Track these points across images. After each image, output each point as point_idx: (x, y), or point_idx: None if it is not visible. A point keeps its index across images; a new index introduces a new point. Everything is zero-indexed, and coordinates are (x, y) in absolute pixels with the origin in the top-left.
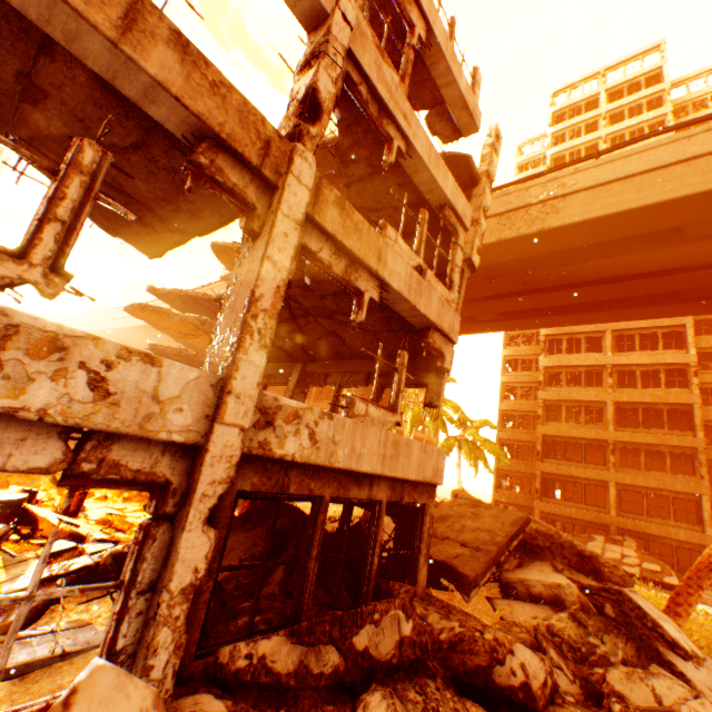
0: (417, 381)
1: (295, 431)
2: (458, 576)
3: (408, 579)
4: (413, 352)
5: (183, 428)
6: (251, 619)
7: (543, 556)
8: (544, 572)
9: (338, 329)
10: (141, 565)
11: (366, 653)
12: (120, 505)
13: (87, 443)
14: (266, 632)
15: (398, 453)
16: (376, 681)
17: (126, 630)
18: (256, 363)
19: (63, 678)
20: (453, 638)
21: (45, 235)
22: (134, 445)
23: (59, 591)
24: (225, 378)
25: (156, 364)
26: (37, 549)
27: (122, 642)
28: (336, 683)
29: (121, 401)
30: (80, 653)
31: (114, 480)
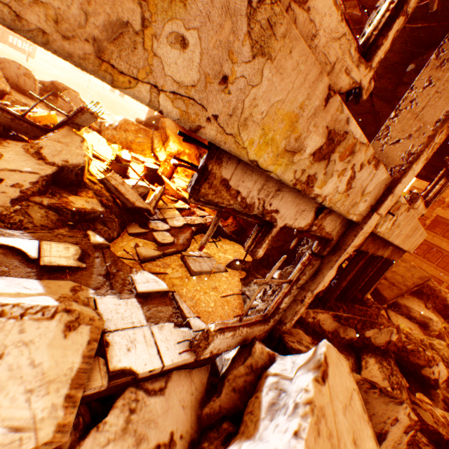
0: (424, 174)
1: (390, 218)
2: (377, 294)
3: (361, 292)
4: (437, 150)
5: (358, 213)
6: (312, 300)
7: (420, 297)
8: (421, 307)
9: (384, 112)
10: (302, 276)
11: (368, 339)
12: (185, 179)
13: (319, 214)
14: (314, 306)
15: (411, 234)
16: (365, 349)
17: (286, 301)
18: (414, 172)
19: (215, 283)
20: (413, 349)
21: (390, 32)
22: (332, 218)
23: (274, 282)
24: (393, 181)
25: (376, 167)
26: (170, 202)
27: (283, 305)
28: (347, 343)
29: (350, 193)
30: (216, 273)
31: (314, 235)
